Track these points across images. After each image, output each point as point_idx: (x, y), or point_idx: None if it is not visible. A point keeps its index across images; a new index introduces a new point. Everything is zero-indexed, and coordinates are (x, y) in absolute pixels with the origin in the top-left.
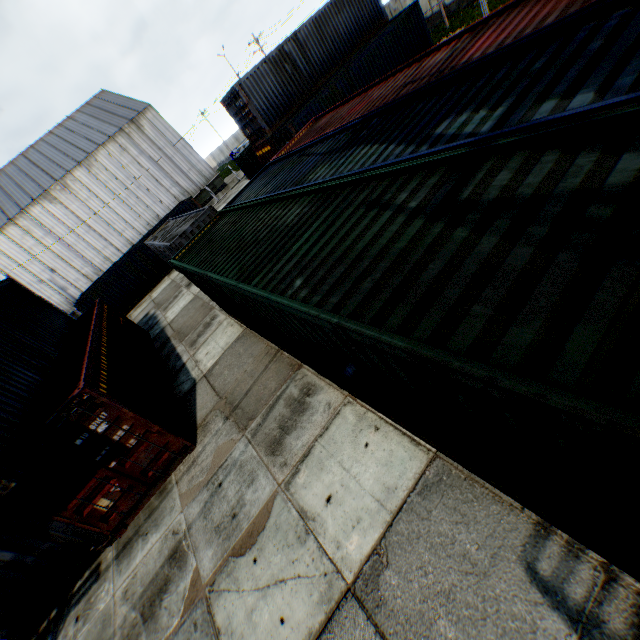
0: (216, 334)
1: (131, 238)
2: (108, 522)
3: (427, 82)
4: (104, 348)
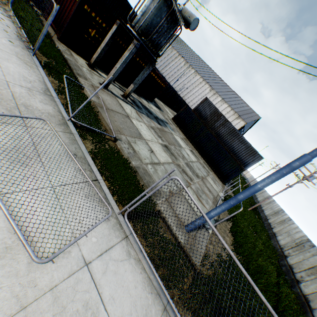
0: None
1: None
2: None
3: None
4: None
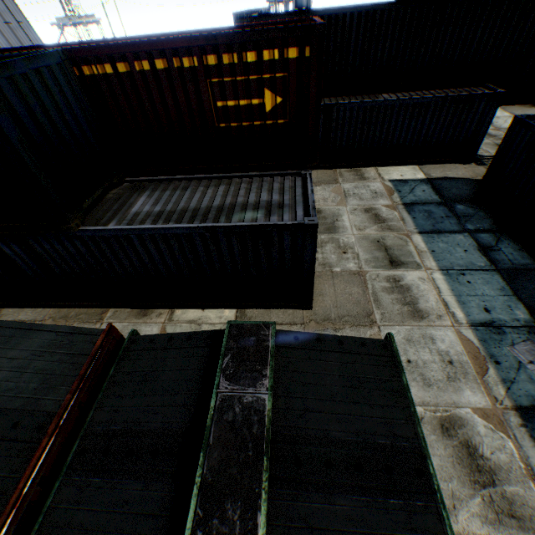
0: None
1: None
2: None
3: None
4: None
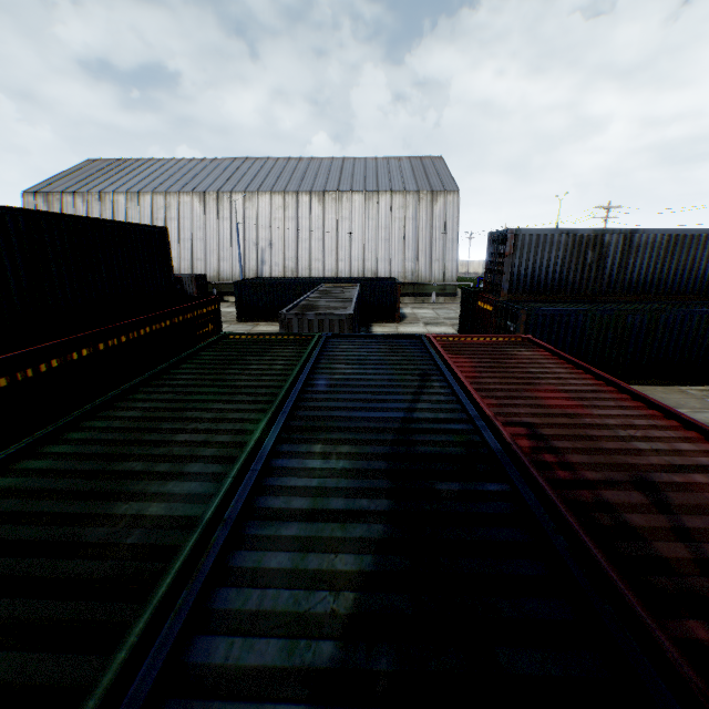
0: None
1: (341, 269)
2: None
3: (671, 561)
4: (88, 350)
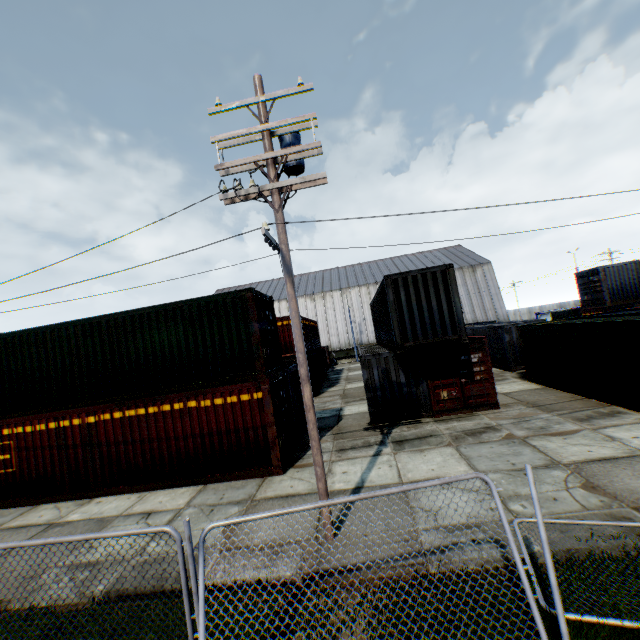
0: (510, 384)
1: None
2: (437, 405)
3: None
4: None
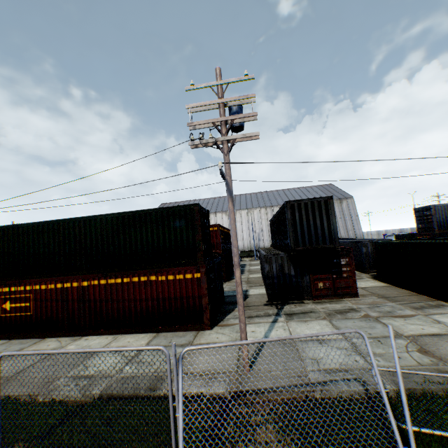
0: (365, 281)
1: None
2: (315, 292)
3: None
4: None
